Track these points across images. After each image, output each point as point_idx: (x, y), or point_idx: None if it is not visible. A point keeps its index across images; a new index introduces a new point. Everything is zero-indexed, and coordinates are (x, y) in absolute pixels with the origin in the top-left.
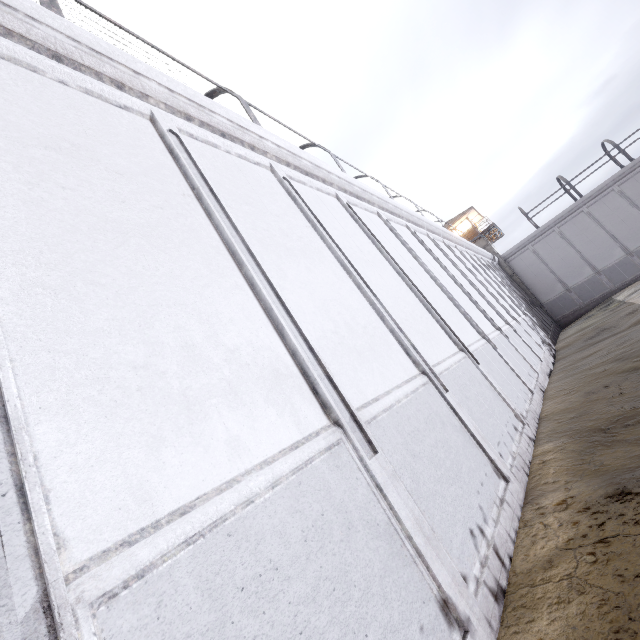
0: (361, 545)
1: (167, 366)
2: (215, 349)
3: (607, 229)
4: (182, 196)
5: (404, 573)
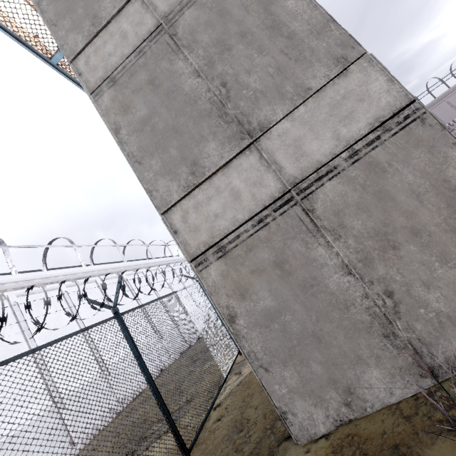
0: None
1: None
2: None
3: None
4: None
5: None
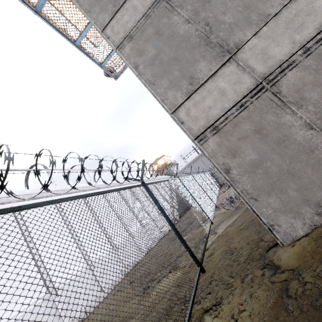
0: (47, 318)
1: (9, 292)
2: (21, 283)
3: (207, 166)
4: (18, 237)
5: (56, 321)
